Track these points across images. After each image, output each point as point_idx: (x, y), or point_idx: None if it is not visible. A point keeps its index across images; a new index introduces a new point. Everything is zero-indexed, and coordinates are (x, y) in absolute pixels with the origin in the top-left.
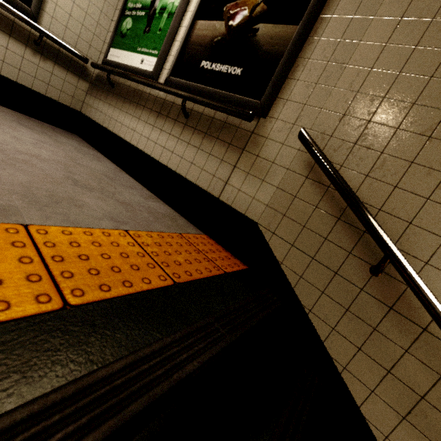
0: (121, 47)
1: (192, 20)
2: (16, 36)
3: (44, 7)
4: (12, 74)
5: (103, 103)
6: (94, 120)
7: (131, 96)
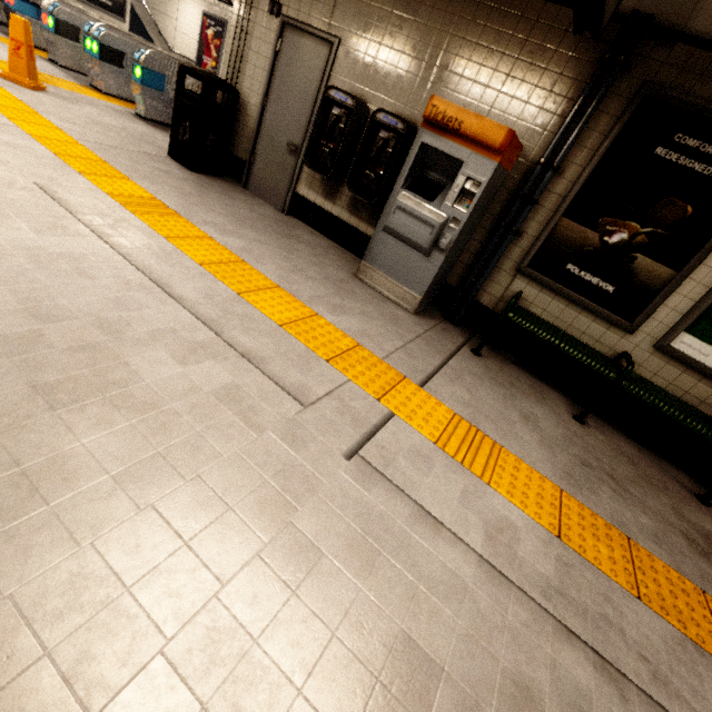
0: None
1: None
2: None
3: None
4: None
5: None
6: None
7: None
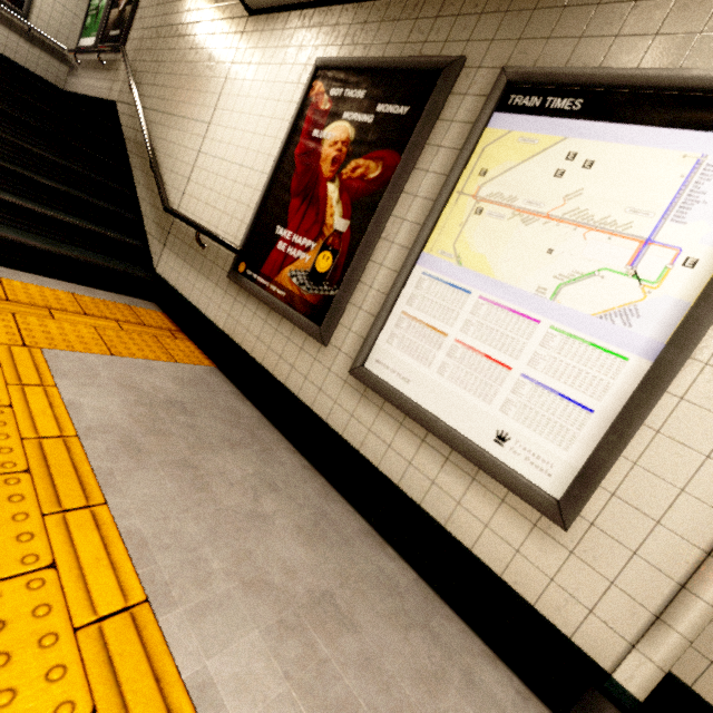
0: (85, 37)
1: (109, 11)
2: (14, 30)
3: (32, 12)
4: (11, 55)
5: (75, 77)
6: (69, 92)
7: (86, 66)
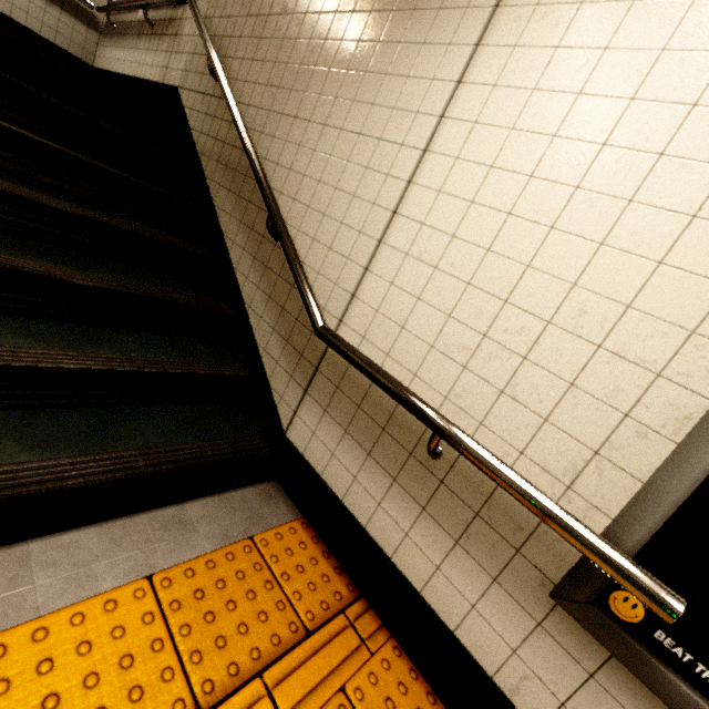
0: None
1: None
2: None
3: None
4: (21, 18)
5: (108, 48)
6: (101, 69)
7: (124, 30)
